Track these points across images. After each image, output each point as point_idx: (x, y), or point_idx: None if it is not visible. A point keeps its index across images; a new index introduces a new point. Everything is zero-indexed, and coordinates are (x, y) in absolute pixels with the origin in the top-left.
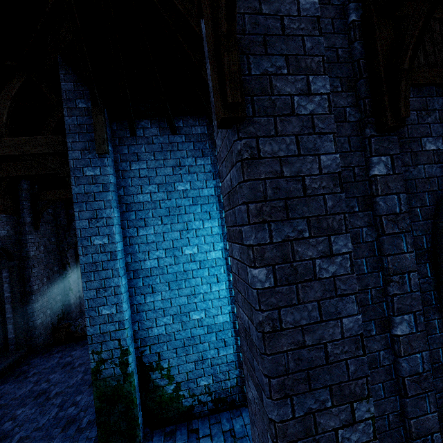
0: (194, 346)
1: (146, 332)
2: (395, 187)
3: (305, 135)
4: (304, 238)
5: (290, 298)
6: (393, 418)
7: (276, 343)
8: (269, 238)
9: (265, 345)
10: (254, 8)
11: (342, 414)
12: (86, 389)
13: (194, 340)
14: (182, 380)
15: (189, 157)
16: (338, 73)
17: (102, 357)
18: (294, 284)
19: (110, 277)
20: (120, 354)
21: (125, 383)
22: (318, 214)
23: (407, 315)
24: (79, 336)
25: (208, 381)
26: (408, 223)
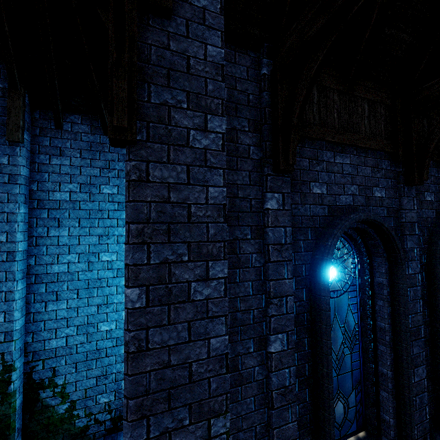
0: (99, 360)
1: (41, 344)
2: (283, 221)
3: (197, 166)
4: (183, 261)
5: (161, 319)
6: (260, 429)
7: (140, 363)
8: (147, 259)
9: (128, 365)
10: (162, 42)
11: (198, 431)
12: None
13: (99, 354)
14: (79, 398)
15: (120, 161)
16: (247, 114)
17: None
18: (167, 305)
19: (2, 281)
20: (2, 370)
21: (3, 405)
22: (200, 240)
23: (281, 334)
24: None
25: (110, 398)
26: (291, 253)
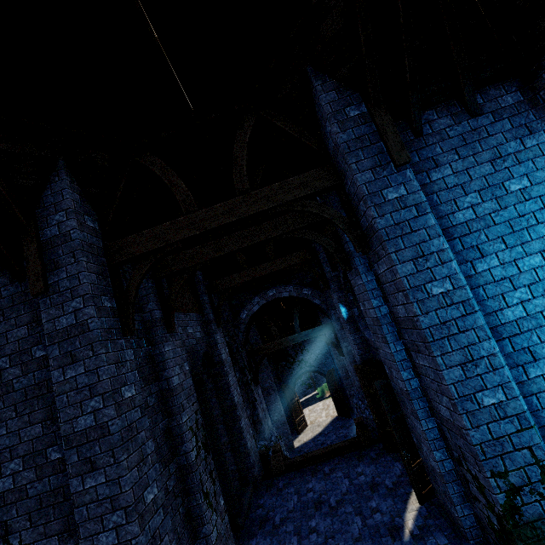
0: None
1: None
2: None
3: None
4: None
5: None
6: None
7: None
8: None
9: None
10: None
11: None
12: (391, 542)
13: None
14: None
15: (509, 141)
16: None
17: (512, 482)
18: None
19: (475, 343)
20: (541, 474)
21: None
22: None
23: None
24: (298, 461)
25: None
26: None
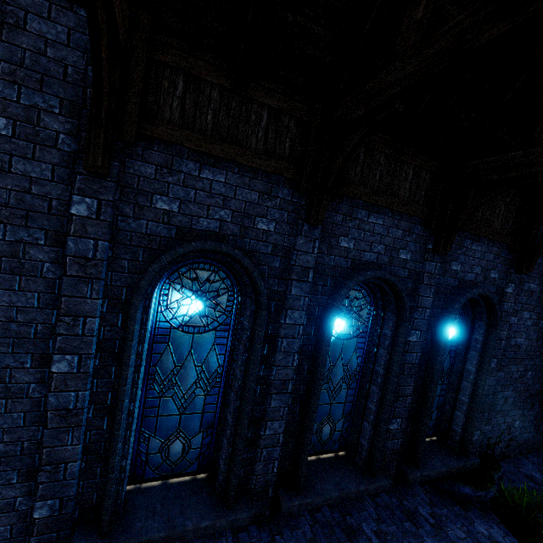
0: None
1: None
2: (95, 232)
3: None
4: None
5: None
6: (29, 445)
7: None
8: None
9: None
10: None
11: None
12: None
13: None
14: None
15: None
16: (60, 92)
17: None
18: None
19: None
20: None
21: None
22: None
23: (70, 355)
24: None
25: None
26: (101, 271)
